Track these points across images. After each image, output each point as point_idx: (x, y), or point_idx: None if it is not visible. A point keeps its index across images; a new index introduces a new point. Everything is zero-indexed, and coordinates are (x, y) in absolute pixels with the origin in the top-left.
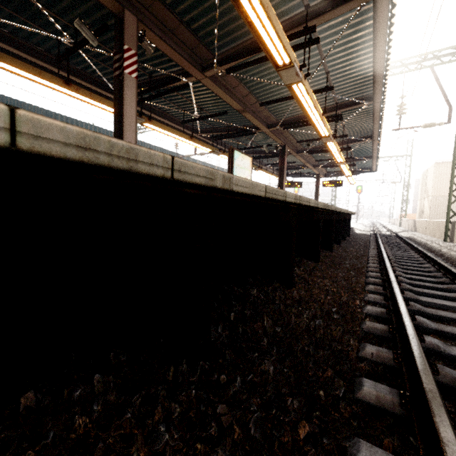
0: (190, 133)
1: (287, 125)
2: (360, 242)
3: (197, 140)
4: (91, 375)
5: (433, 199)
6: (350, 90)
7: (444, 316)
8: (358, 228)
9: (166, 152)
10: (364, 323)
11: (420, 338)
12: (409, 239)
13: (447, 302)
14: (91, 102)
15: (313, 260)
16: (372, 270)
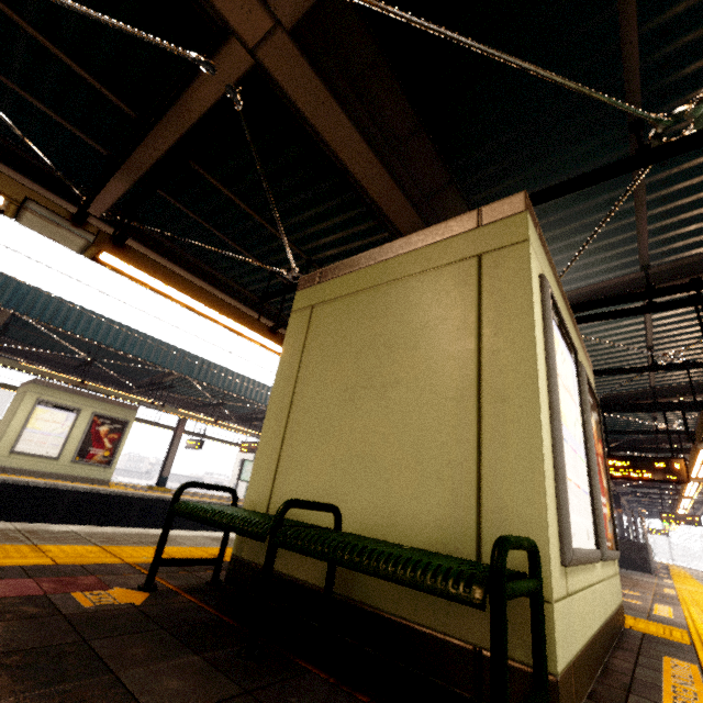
0: None
1: (642, 504)
2: None
3: None
4: None
5: None
6: None
7: None
8: None
9: None
10: None
11: None
12: None
13: None
14: None
15: None
16: None
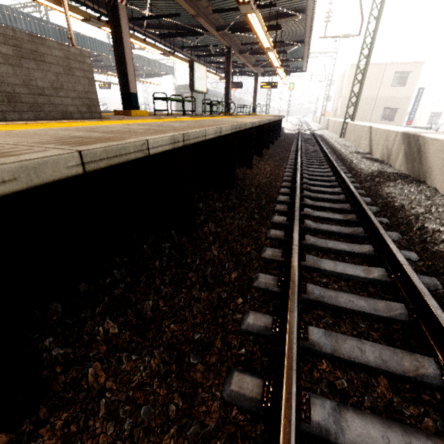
0: (134, 27)
1: (234, 29)
2: (287, 141)
3: (149, 42)
4: (207, 191)
5: (344, 99)
6: (289, 1)
7: (314, 174)
8: (287, 127)
9: (96, 42)
10: (283, 178)
11: (302, 180)
12: (320, 137)
13: (319, 170)
14: (53, 7)
15: (259, 155)
16: (291, 159)
